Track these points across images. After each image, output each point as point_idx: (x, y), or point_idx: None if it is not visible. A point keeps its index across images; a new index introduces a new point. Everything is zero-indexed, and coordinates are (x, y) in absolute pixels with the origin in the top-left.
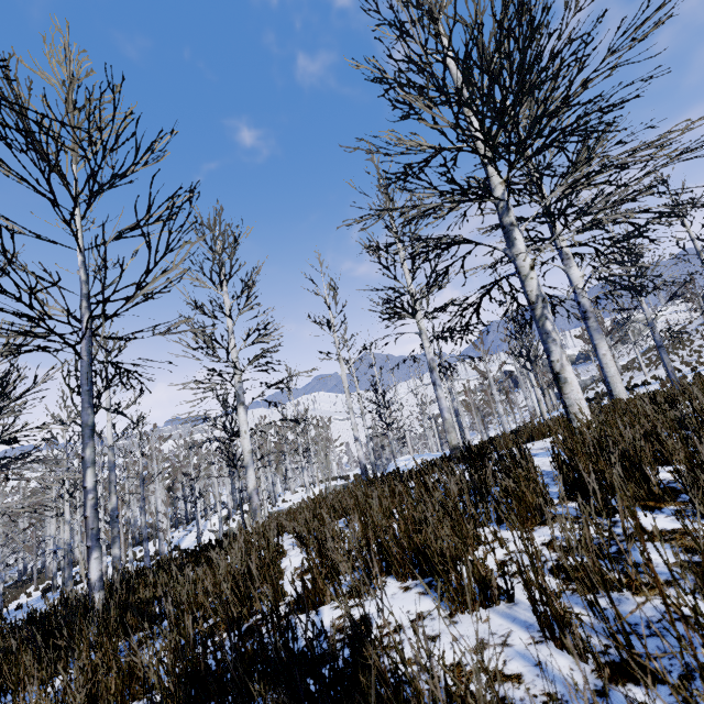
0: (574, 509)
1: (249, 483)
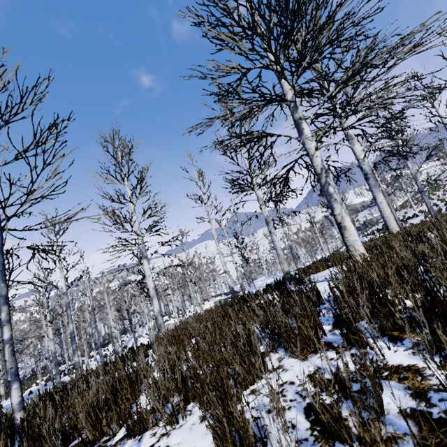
0: (340, 337)
1: (154, 308)
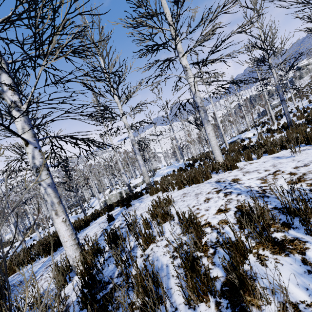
0: None
1: None
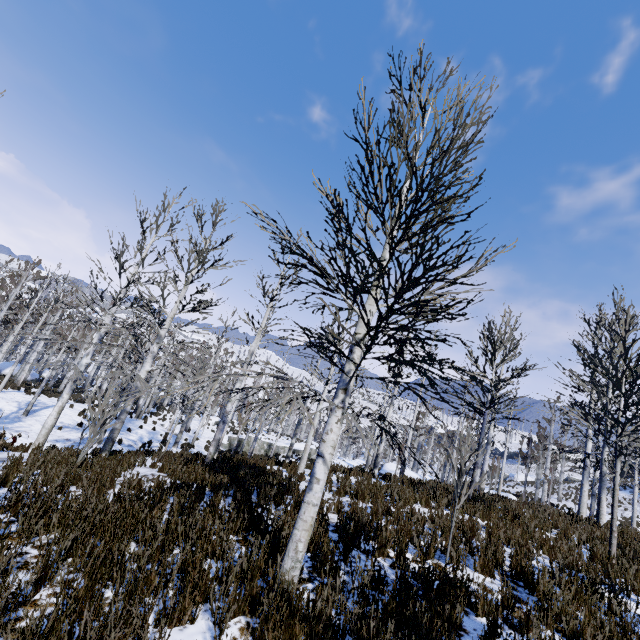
0: None
1: (381, 448)
